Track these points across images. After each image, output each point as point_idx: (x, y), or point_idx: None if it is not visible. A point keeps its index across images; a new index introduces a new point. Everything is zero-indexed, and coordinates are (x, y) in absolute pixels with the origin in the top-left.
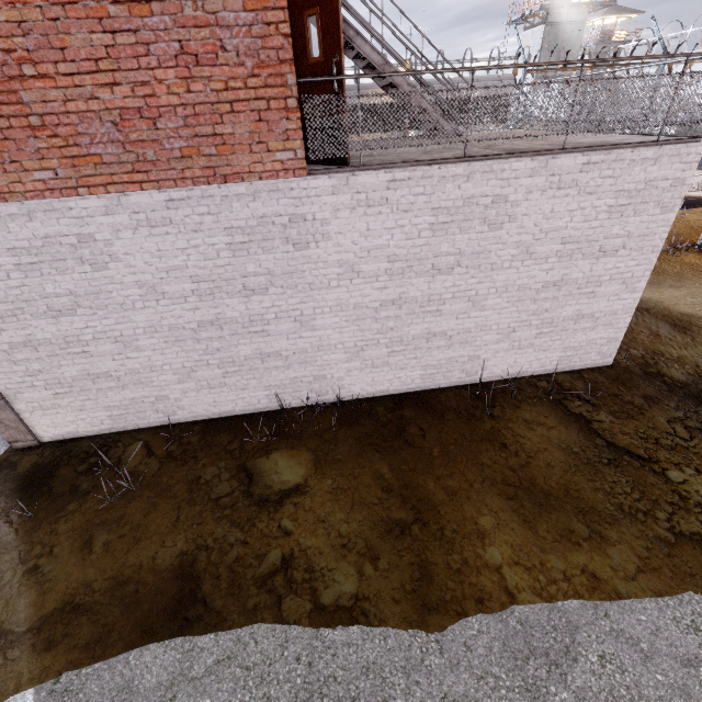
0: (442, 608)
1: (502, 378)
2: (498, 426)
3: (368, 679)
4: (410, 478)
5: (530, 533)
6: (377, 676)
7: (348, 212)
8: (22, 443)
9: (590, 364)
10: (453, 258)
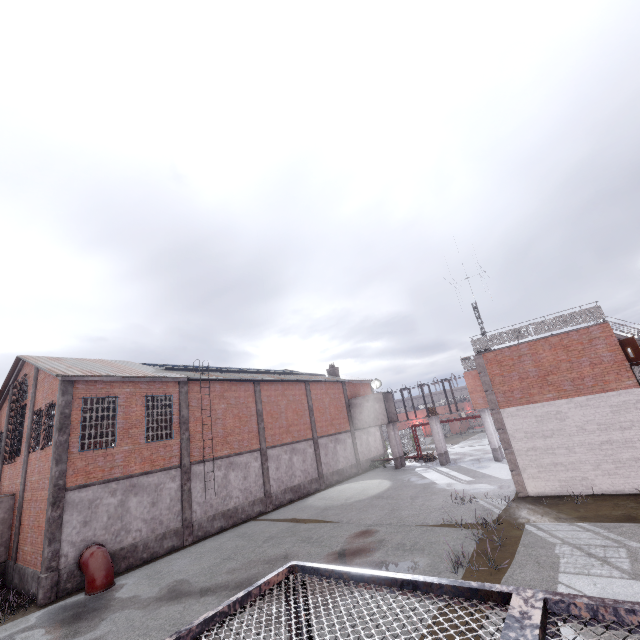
0: None
1: None
2: None
3: None
4: None
5: None
6: None
7: None
8: (522, 494)
9: None
10: None
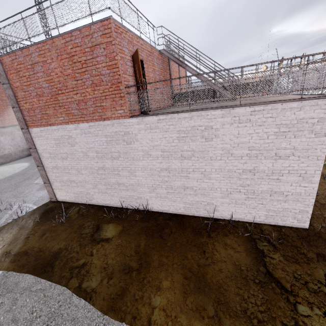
0: (117, 312)
1: (229, 219)
2: (208, 241)
3: (71, 323)
4: (149, 251)
5: (182, 299)
6: (74, 324)
7: (144, 131)
8: (53, 199)
9: (290, 224)
10: (190, 152)
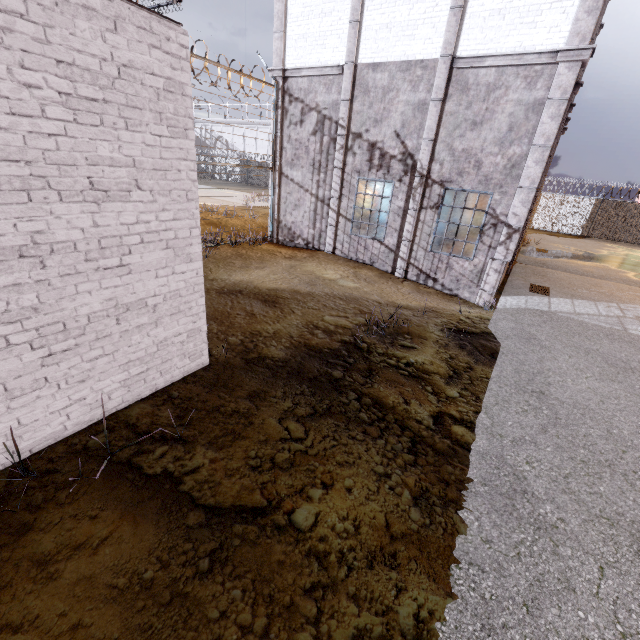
0: None
1: (9, 466)
2: None
3: None
4: None
5: None
6: None
7: None
8: None
9: (181, 374)
10: None
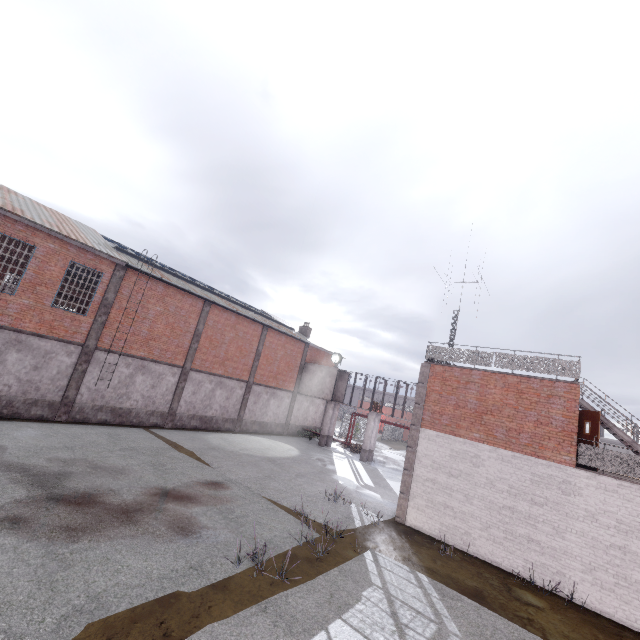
0: None
1: None
2: None
3: None
4: None
5: None
6: None
7: (593, 488)
8: (399, 519)
9: None
10: None
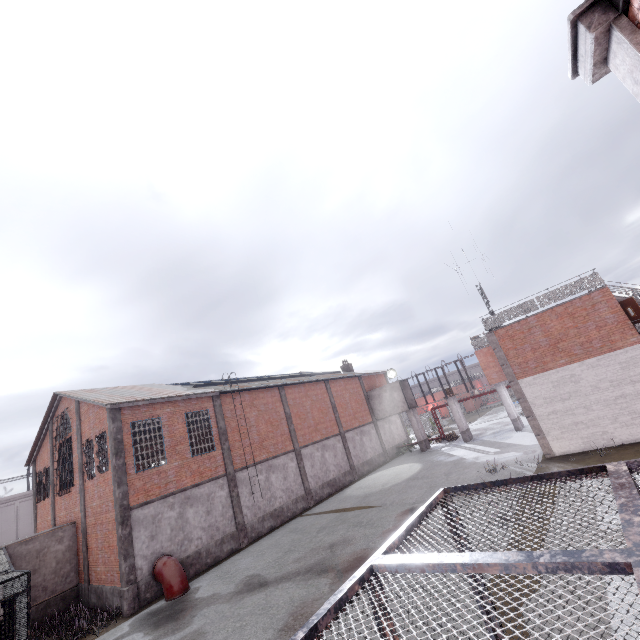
0: None
1: None
2: None
3: None
4: None
5: None
6: None
7: None
8: (549, 455)
9: None
10: None
